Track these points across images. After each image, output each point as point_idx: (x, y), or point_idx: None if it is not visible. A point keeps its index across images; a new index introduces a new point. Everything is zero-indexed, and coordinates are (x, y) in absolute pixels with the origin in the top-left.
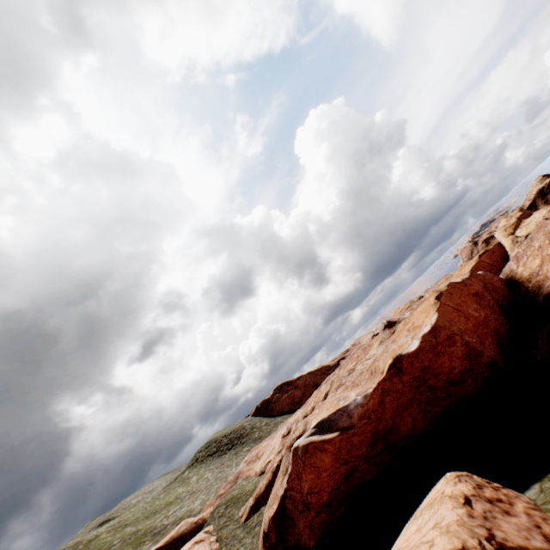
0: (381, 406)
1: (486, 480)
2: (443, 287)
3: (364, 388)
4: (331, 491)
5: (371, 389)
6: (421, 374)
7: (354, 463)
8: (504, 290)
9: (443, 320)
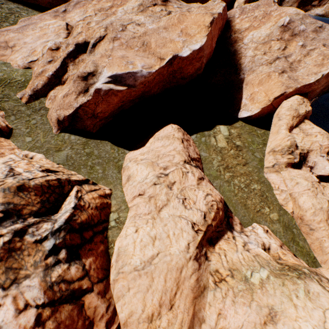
0: (153, 80)
1: (184, 131)
2: (216, 14)
3: (147, 63)
4: (110, 113)
5: (154, 71)
6: (177, 70)
7: (126, 103)
8: (223, 27)
9: (206, 46)
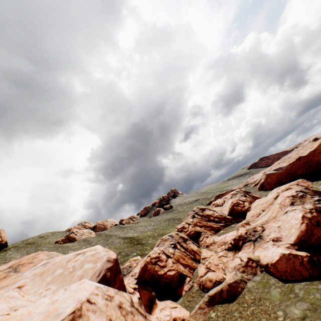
0: (291, 167)
1: (306, 180)
2: None
3: (288, 163)
4: (274, 182)
5: (289, 164)
6: (307, 161)
7: (281, 178)
8: None
9: (319, 147)
